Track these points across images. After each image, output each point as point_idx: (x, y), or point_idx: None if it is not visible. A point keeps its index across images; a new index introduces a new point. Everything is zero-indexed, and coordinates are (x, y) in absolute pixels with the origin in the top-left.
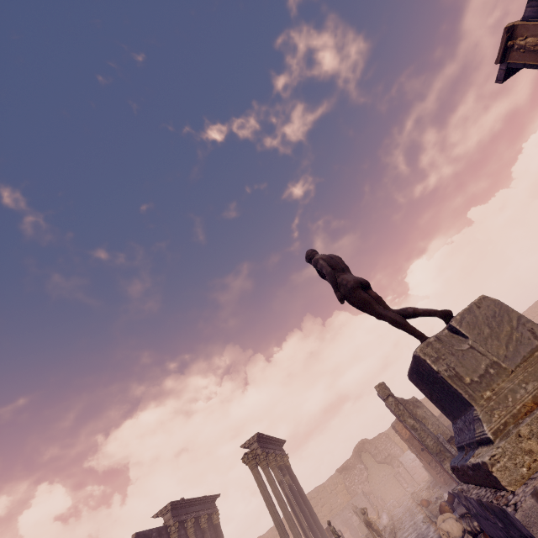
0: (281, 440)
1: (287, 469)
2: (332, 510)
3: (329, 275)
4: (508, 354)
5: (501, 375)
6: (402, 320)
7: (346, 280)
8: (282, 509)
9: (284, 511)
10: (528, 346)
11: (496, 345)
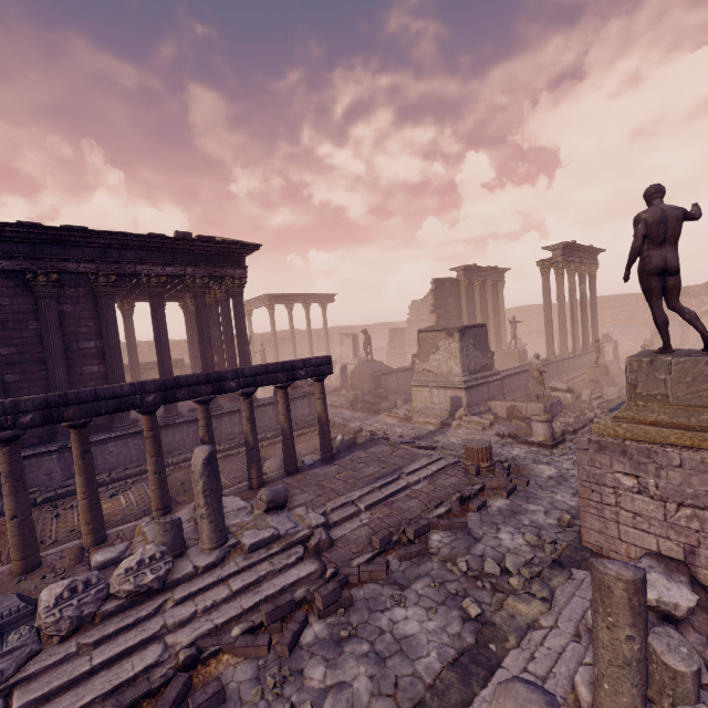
0: (597, 250)
1: (590, 278)
2: (631, 319)
3: (632, 250)
4: (682, 398)
5: (661, 402)
6: (661, 324)
7: (650, 260)
8: (558, 312)
9: (560, 314)
10: (701, 403)
11: (682, 389)
